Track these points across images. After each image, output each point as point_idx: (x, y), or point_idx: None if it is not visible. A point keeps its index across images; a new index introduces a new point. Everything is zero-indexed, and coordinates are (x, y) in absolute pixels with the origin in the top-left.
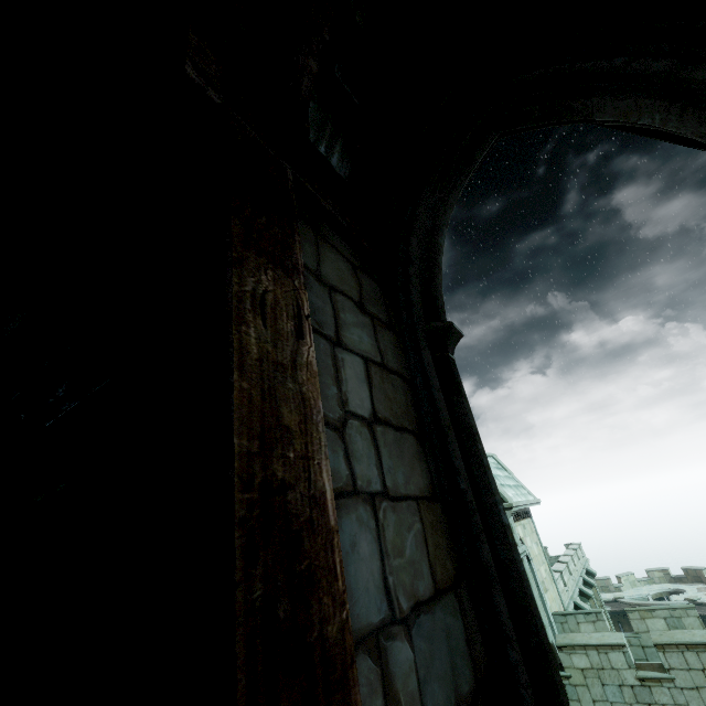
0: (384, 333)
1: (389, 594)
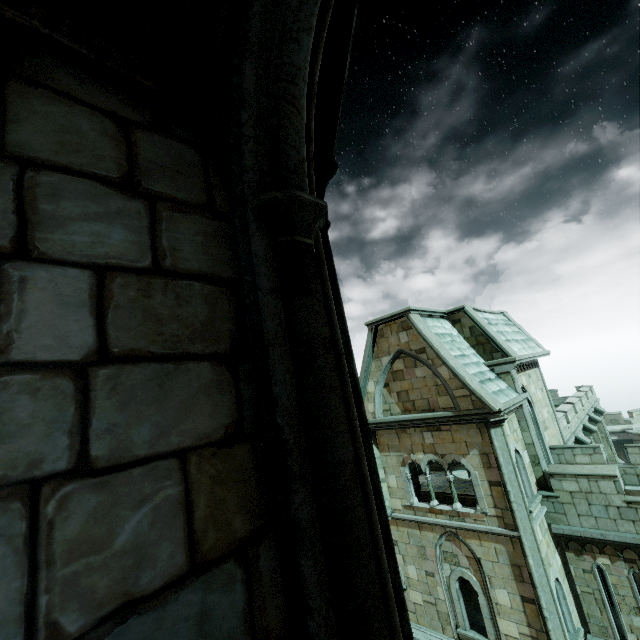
0: (181, 220)
1: (34, 621)
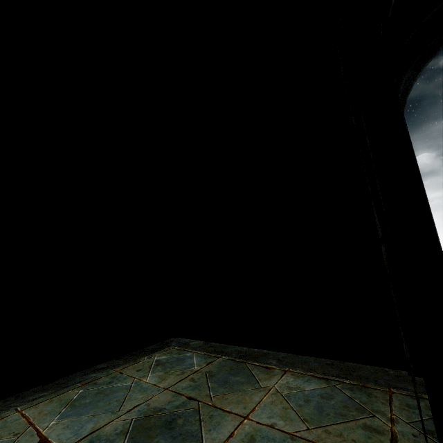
0: None
1: None
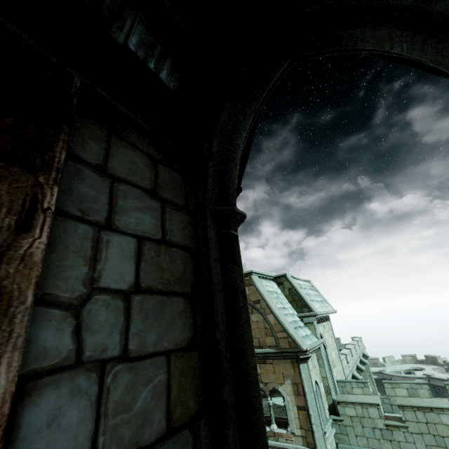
0: (174, 214)
1: None
